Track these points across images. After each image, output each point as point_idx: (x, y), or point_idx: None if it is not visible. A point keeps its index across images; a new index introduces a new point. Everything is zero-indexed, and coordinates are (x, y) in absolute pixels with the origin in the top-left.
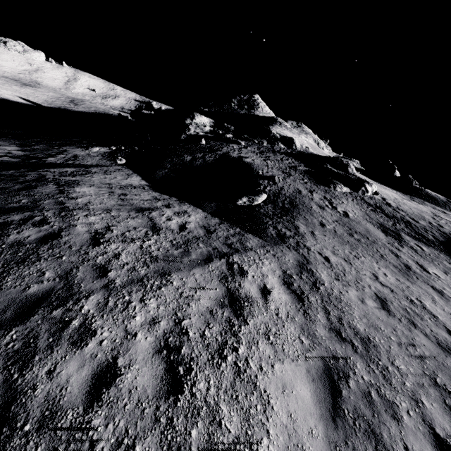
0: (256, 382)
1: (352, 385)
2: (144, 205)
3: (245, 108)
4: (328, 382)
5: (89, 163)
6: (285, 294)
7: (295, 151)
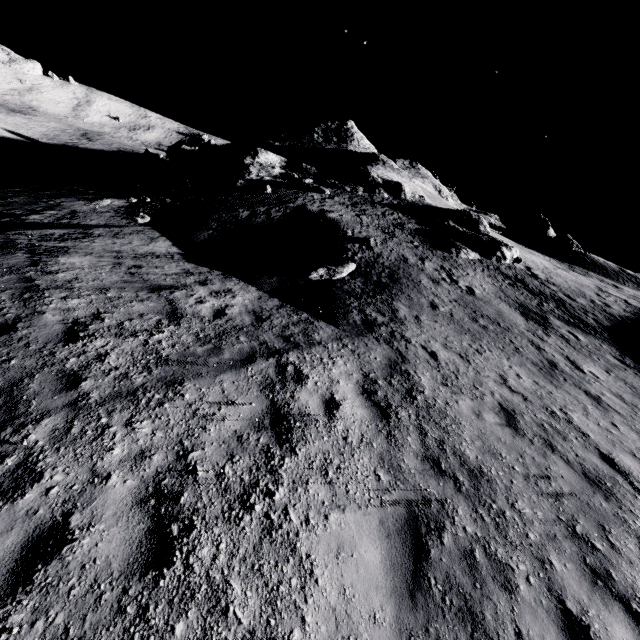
0: (295, 542)
1: (447, 540)
2: (166, 282)
3: (334, 142)
4: (410, 539)
5: (94, 222)
6: (363, 407)
7: (404, 202)
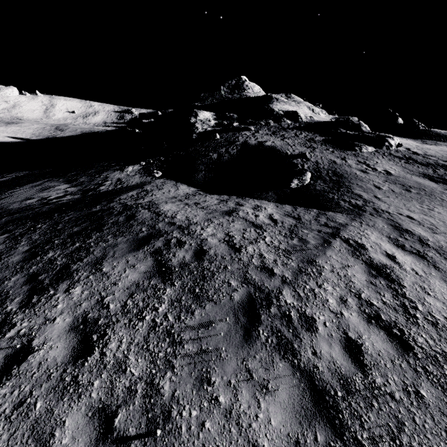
0: None
1: None
2: (224, 208)
3: (236, 93)
4: None
5: (134, 183)
6: (406, 255)
7: (302, 123)
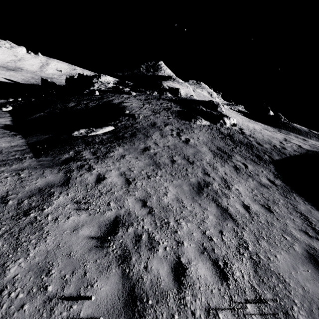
0: None
1: None
2: None
3: (151, 71)
4: None
5: None
6: None
7: (179, 98)
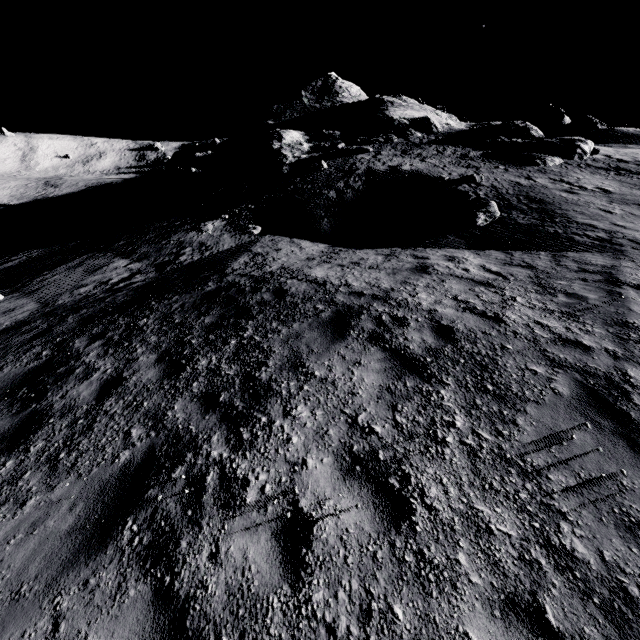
0: None
1: None
2: (405, 265)
3: (326, 100)
4: None
5: (227, 246)
6: None
7: (439, 134)
